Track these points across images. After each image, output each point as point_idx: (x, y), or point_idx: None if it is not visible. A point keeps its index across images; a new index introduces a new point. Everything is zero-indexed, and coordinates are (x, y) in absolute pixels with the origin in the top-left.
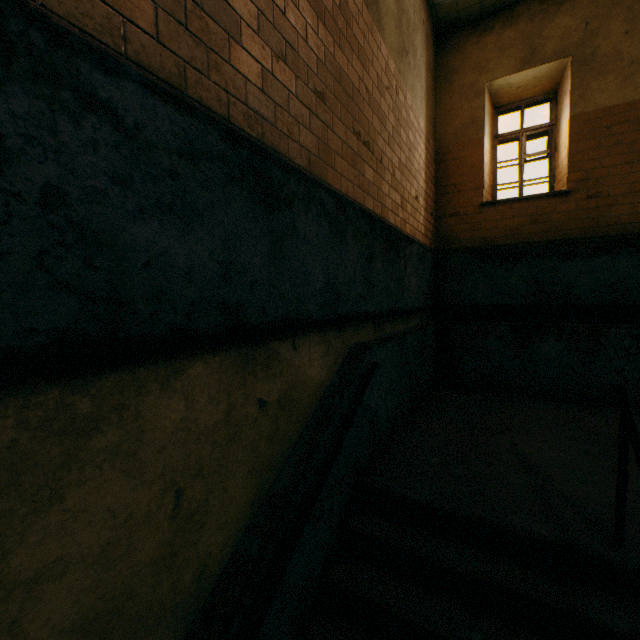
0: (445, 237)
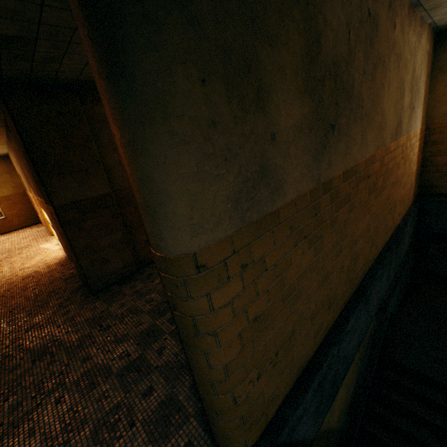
0: (427, 185)
